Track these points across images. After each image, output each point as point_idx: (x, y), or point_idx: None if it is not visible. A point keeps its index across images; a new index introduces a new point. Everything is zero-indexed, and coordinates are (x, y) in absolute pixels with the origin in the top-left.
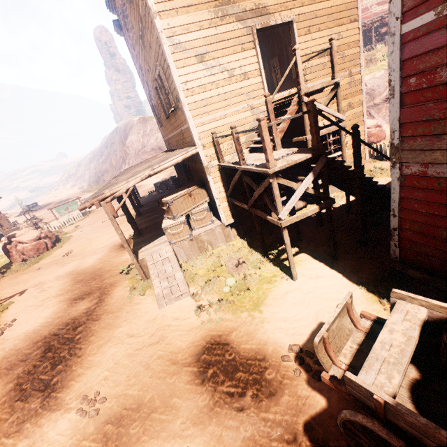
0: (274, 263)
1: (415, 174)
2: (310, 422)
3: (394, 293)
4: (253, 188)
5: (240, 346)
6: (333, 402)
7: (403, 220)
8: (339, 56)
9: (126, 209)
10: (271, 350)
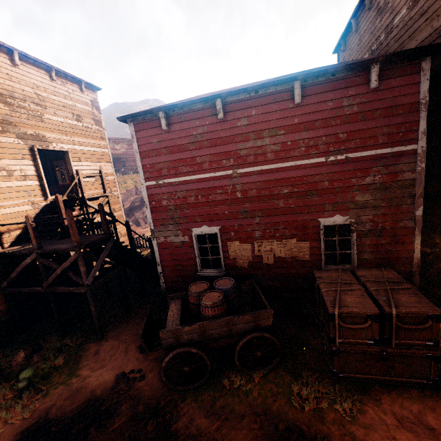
0: (77, 336)
1: (163, 242)
2: (146, 402)
3: (169, 297)
4: (53, 267)
5: (68, 411)
6: (156, 382)
7: (163, 266)
8: None
9: None
10: (101, 391)
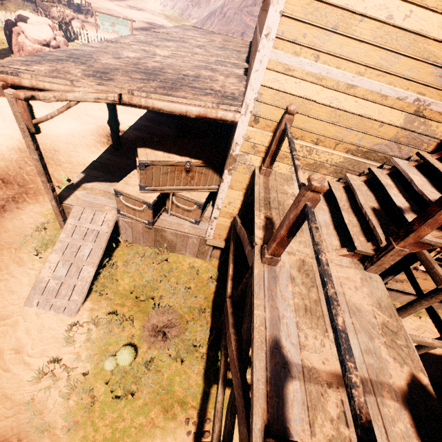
0: (204, 375)
1: None
2: None
3: None
4: (244, 320)
5: None
6: None
7: None
8: None
9: (112, 104)
10: None
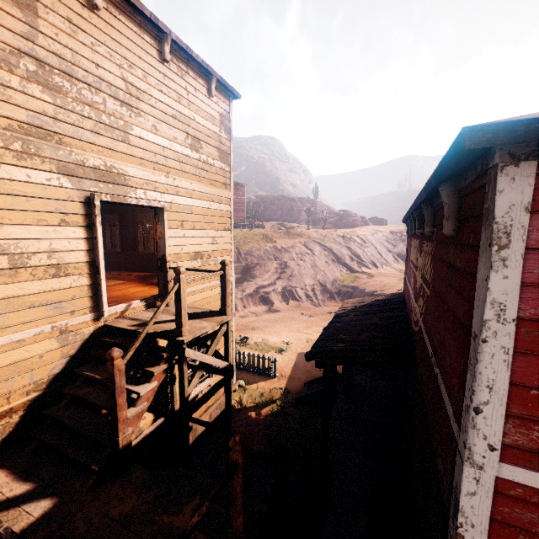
0: None
1: None
2: None
3: None
4: None
5: None
6: None
7: None
8: (213, 262)
9: None
10: None
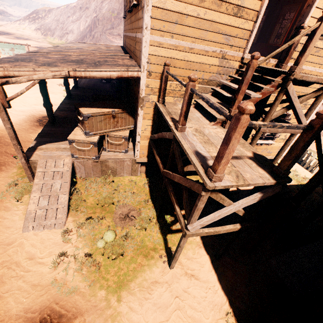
0: (161, 232)
1: None
2: None
3: None
4: (178, 165)
5: None
6: None
7: None
8: None
9: (45, 92)
10: None
